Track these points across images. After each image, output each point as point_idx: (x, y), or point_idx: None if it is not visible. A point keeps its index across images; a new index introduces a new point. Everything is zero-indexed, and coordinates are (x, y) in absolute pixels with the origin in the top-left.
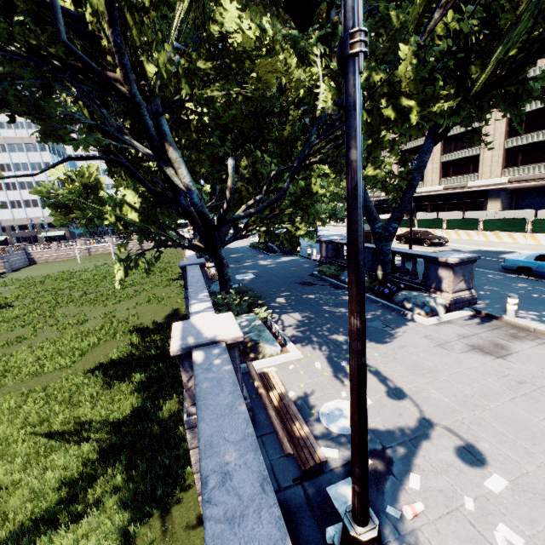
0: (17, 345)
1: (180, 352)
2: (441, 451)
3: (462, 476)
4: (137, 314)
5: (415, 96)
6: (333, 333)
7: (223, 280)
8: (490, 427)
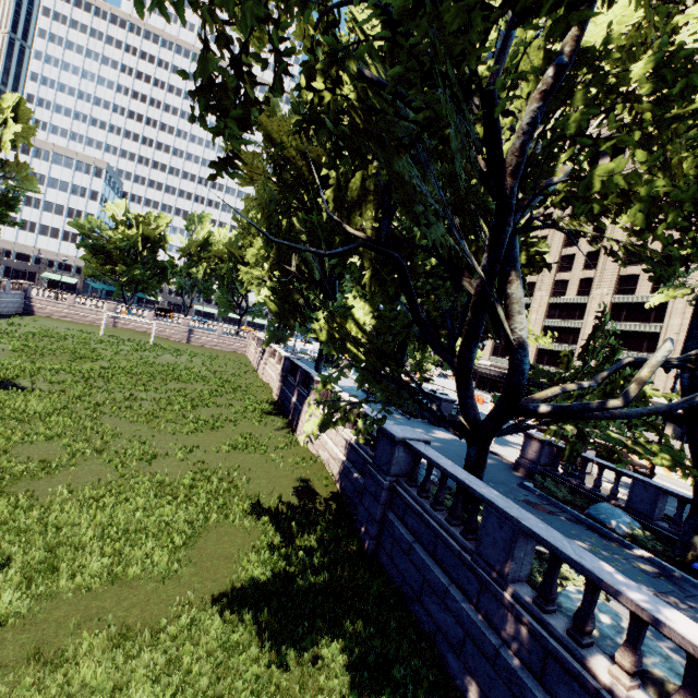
0: (43, 478)
1: None
2: None
3: None
4: (239, 469)
5: None
6: None
7: None
8: None
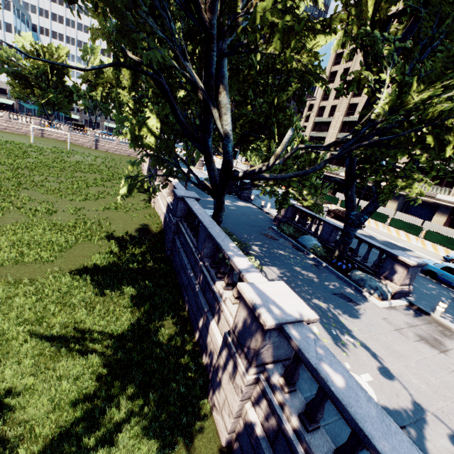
0: None
1: (272, 327)
2: (440, 438)
3: None
4: (107, 219)
5: None
6: (313, 297)
7: (217, 221)
8: None
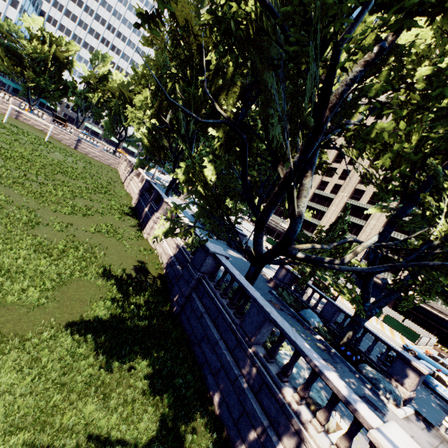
0: None
1: None
2: None
3: None
4: (100, 246)
5: None
6: None
7: None
8: None
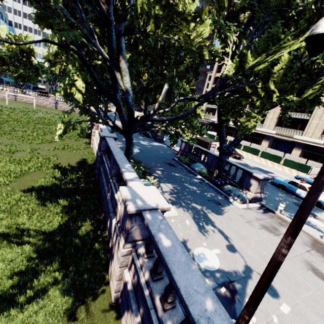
0: None
1: (133, 212)
2: None
3: (270, 302)
4: (56, 156)
5: (278, 85)
6: (192, 202)
7: (128, 153)
8: (278, 276)
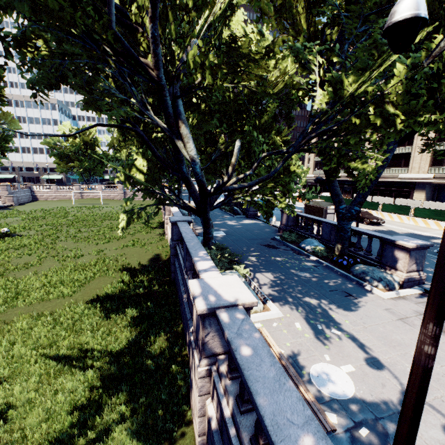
0: (25, 270)
1: (205, 312)
2: (430, 428)
3: None
4: (124, 255)
5: (401, 106)
6: (304, 296)
7: (207, 237)
8: None
